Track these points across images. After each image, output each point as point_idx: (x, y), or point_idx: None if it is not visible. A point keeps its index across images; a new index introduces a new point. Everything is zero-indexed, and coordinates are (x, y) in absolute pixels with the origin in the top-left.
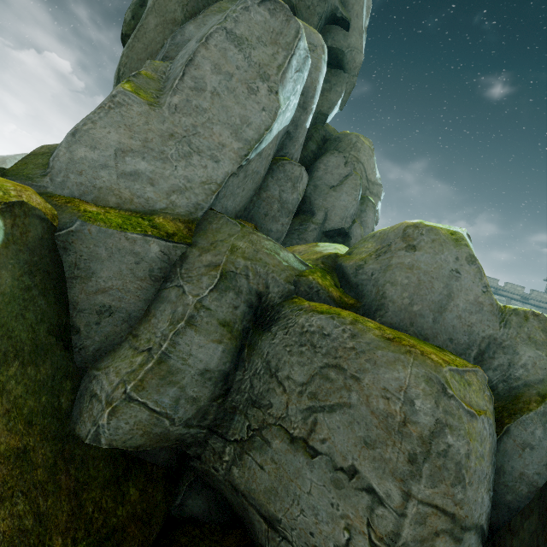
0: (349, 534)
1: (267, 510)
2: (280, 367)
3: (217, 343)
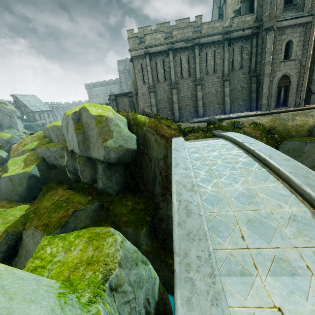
0: None
1: None
2: None
3: None
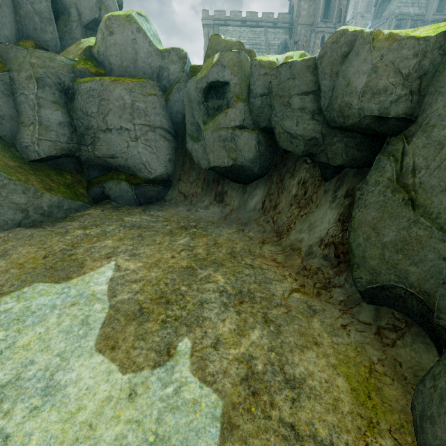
0: (127, 143)
1: (110, 155)
2: (88, 111)
3: (57, 111)
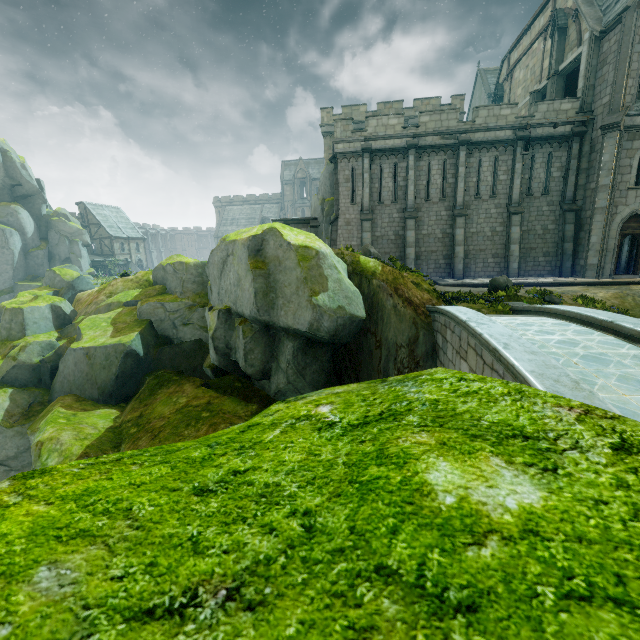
0: None
1: None
2: None
3: None
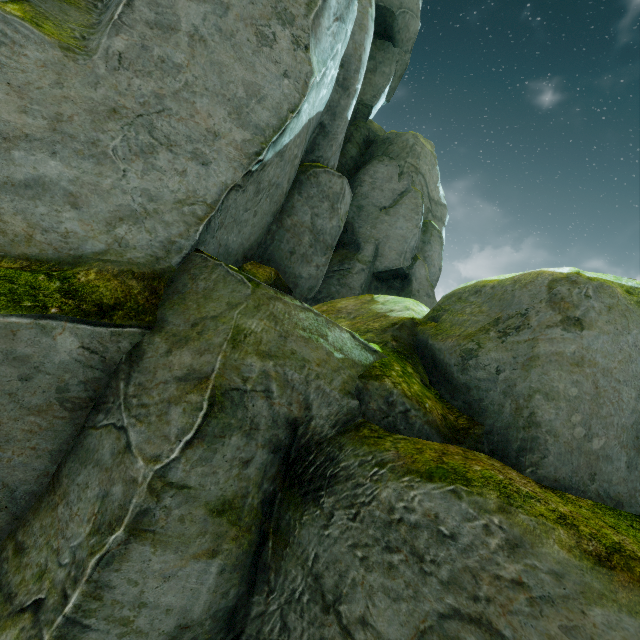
0: None
1: None
2: (345, 594)
3: (206, 557)
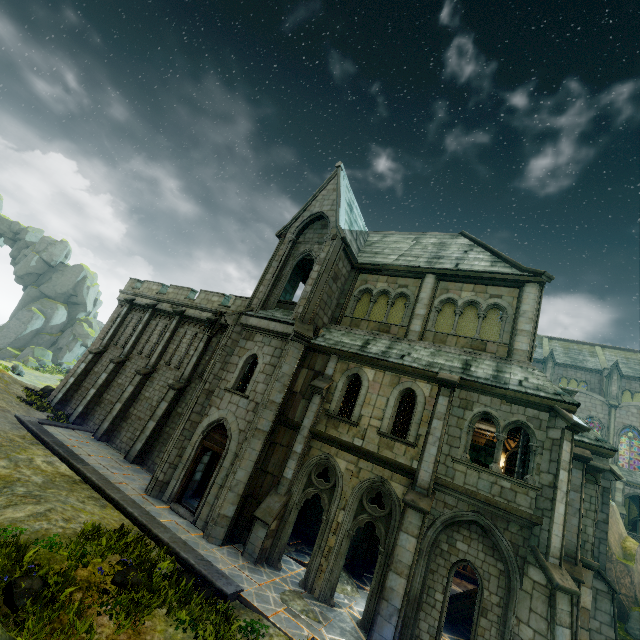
0: None
1: None
2: None
3: None
